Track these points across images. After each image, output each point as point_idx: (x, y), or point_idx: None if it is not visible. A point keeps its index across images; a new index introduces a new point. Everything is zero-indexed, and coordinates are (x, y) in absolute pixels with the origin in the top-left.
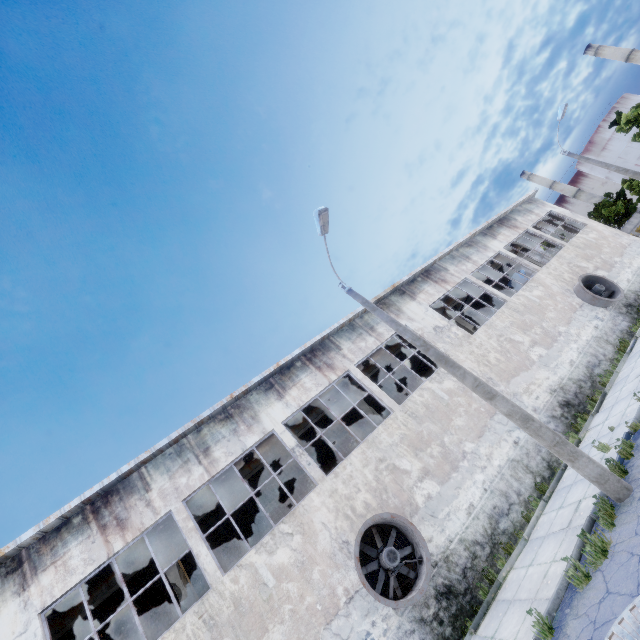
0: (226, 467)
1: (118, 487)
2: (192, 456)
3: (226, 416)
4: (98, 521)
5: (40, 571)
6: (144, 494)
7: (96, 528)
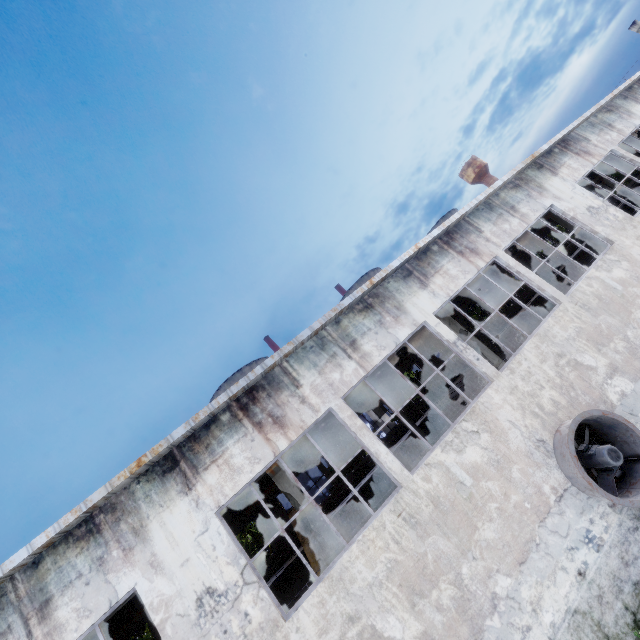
0: (627, 135)
1: (567, 138)
2: (603, 127)
3: (607, 110)
4: (570, 151)
5: (557, 168)
6: (588, 142)
7: (572, 154)
